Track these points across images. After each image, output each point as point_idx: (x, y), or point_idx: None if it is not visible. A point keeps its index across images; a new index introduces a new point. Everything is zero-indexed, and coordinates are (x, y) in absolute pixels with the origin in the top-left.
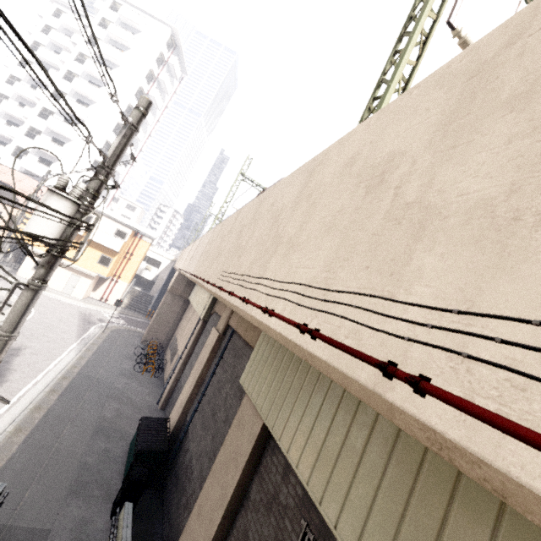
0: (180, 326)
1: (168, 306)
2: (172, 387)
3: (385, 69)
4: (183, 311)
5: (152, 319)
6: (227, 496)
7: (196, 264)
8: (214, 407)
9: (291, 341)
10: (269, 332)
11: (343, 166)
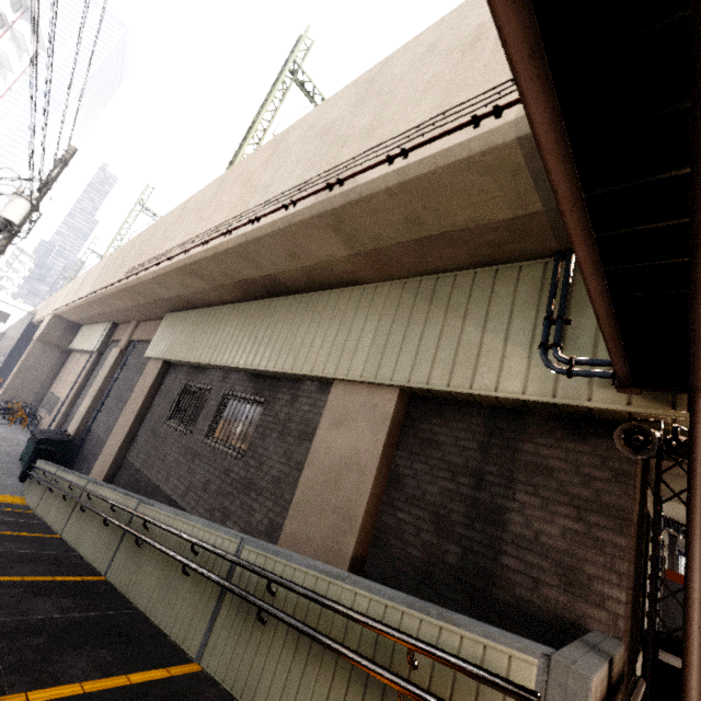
0: (58, 381)
1: (37, 358)
2: (61, 423)
3: (235, 155)
4: (61, 364)
5: (11, 375)
6: (137, 408)
7: (90, 287)
8: (120, 395)
9: (166, 266)
10: (158, 273)
11: (194, 205)
